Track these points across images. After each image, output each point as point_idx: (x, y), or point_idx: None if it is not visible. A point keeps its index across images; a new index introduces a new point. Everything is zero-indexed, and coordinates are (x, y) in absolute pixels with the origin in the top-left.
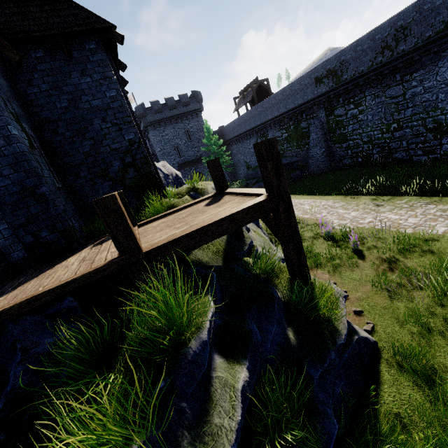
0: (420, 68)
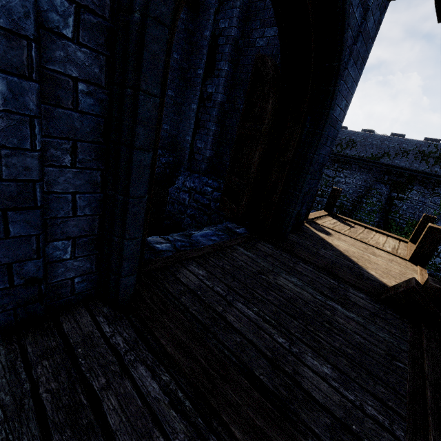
0: (349, 169)
